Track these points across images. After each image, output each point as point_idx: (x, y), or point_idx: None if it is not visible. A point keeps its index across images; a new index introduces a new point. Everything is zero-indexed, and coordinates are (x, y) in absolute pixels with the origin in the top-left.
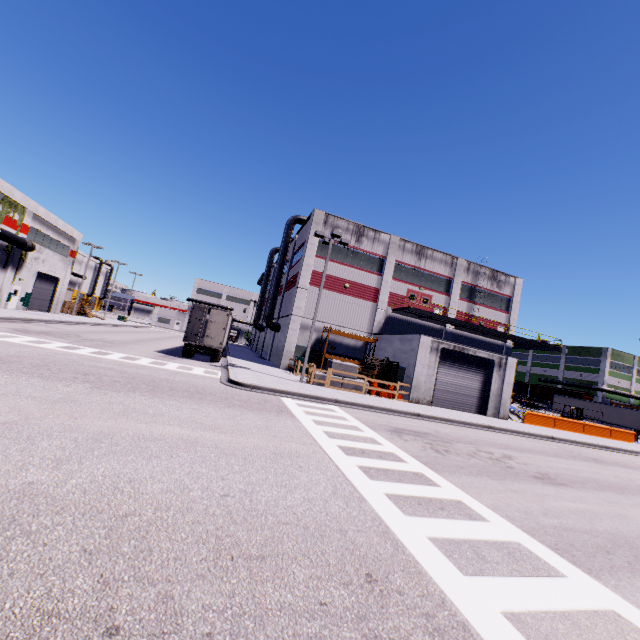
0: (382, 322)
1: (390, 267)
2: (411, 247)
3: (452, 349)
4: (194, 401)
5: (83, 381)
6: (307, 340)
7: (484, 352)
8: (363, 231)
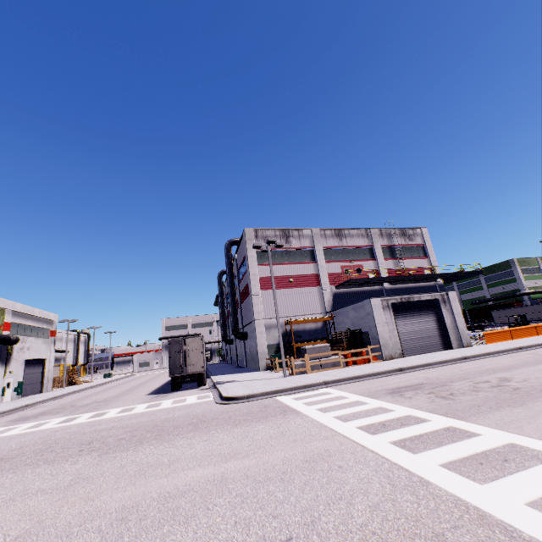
0: (331, 300)
1: (320, 253)
2: (330, 232)
3: (400, 301)
4: (201, 432)
5: (89, 451)
6: (275, 337)
7: (426, 295)
8: (288, 233)
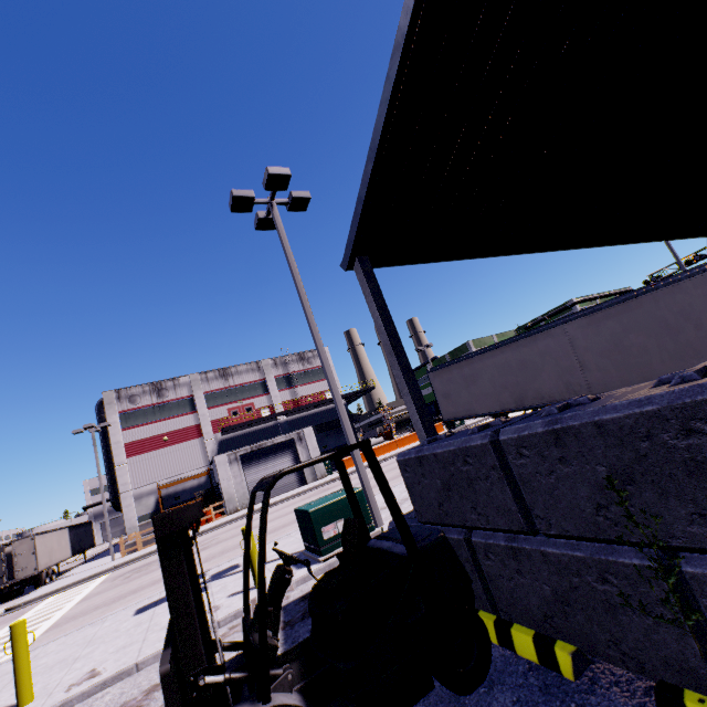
0: (216, 449)
1: (201, 401)
2: (214, 374)
3: (250, 451)
4: None
5: None
6: (148, 506)
7: (281, 437)
8: (161, 385)
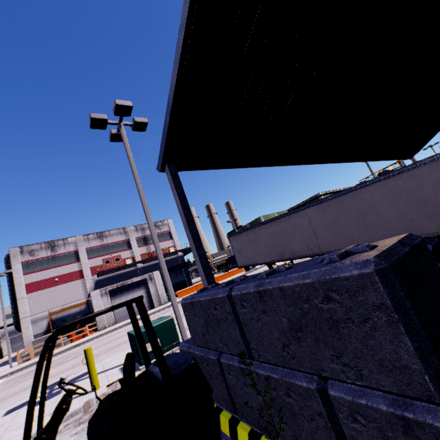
0: (93, 286)
1: (83, 254)
2: (93, 236)
3: (116, 287)
4: None
5: None
6: (41, 327)
7: (138, 277)
8: (54, 243)
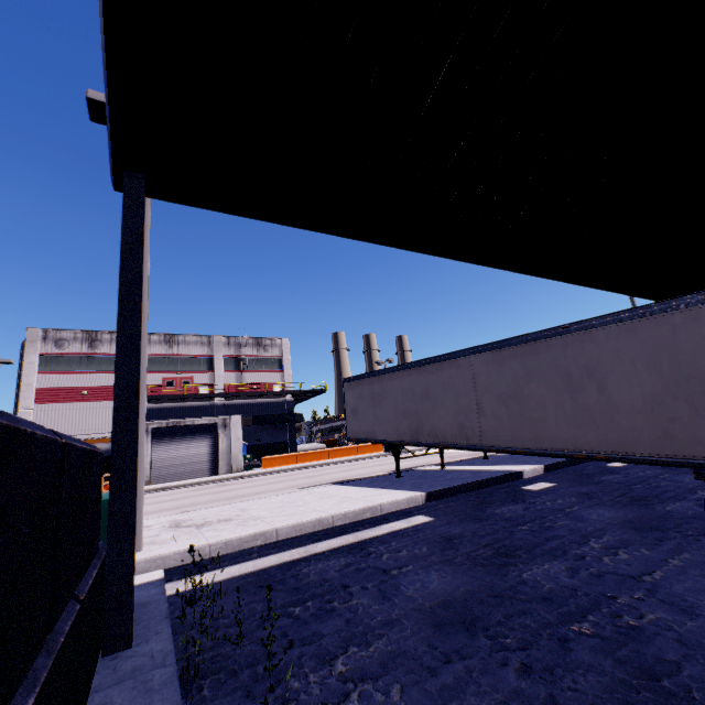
0: None
1: None
2: (159, 338)
3: (165, 426)
4: None
5: None
6: None
7: (204, 419)
8: (96, 336)
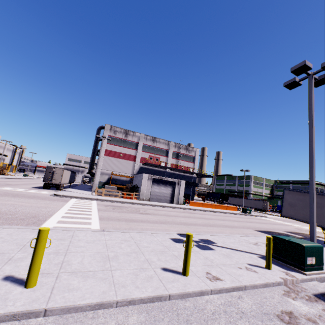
0: (138, 169)
1: (140, 146)
2: (150, 138)
3: (157, 178)
4: (28, 198)
5: None
6: (104, 179)
7: (171, 179)
8: (128, 132)
